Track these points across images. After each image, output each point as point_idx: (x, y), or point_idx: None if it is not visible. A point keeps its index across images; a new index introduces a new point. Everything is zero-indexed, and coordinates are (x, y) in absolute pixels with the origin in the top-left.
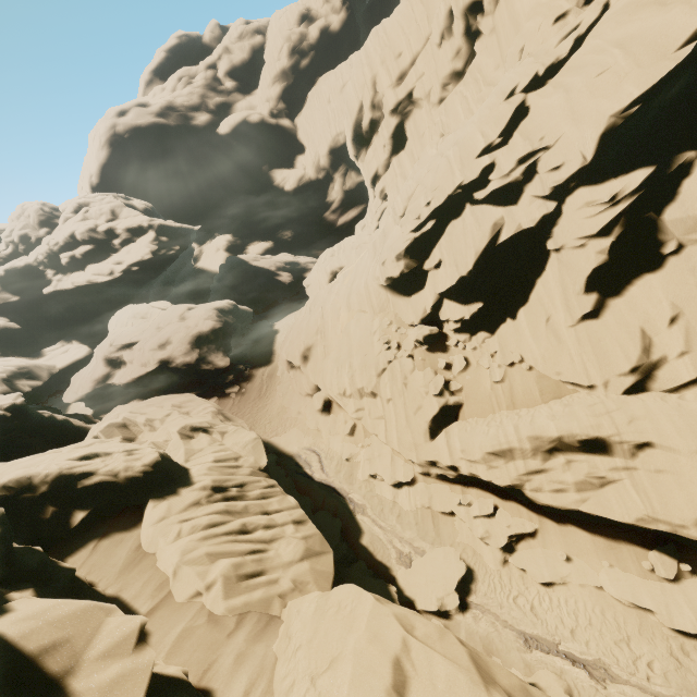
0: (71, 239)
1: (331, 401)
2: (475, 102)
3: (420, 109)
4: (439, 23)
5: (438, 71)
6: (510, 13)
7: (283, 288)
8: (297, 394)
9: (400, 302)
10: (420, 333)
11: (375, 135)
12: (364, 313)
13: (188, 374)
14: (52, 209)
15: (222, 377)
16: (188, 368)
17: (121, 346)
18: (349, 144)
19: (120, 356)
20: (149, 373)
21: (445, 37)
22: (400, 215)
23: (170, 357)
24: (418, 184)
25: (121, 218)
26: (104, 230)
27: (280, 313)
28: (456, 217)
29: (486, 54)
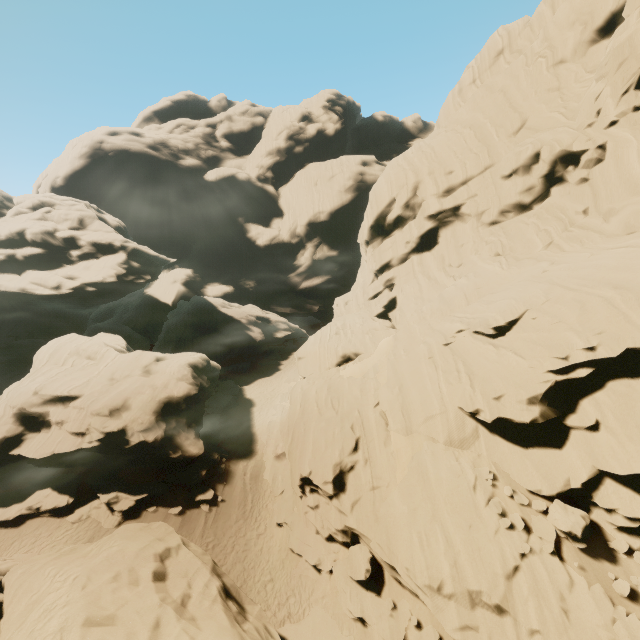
0: (18, 235)
1: (382, 569)
2: (564, 239)
3: (464, 223)
4: (518, 160)
5: (502, 198)
6: (622, 174)
7: (253, 344)
8: (313, 533)
9: (502, 447)
10: (577, 523)
11: (397, 230)
12: (437, 443)
13: (144, 460)
14: (4, 198)
15: (191, 471)
16: (148, 453)
17: (50, 398)
18: (365, 229)
19: (44, 413)
20: (84, 448)
21: (519, 173)
22: (492, 333)
23: (125, 433)
24: (527, 308)
25: (89, 229)
26: (63, 236)
27: (245, 372)
28: (634, 376)
29: (569, 200)
